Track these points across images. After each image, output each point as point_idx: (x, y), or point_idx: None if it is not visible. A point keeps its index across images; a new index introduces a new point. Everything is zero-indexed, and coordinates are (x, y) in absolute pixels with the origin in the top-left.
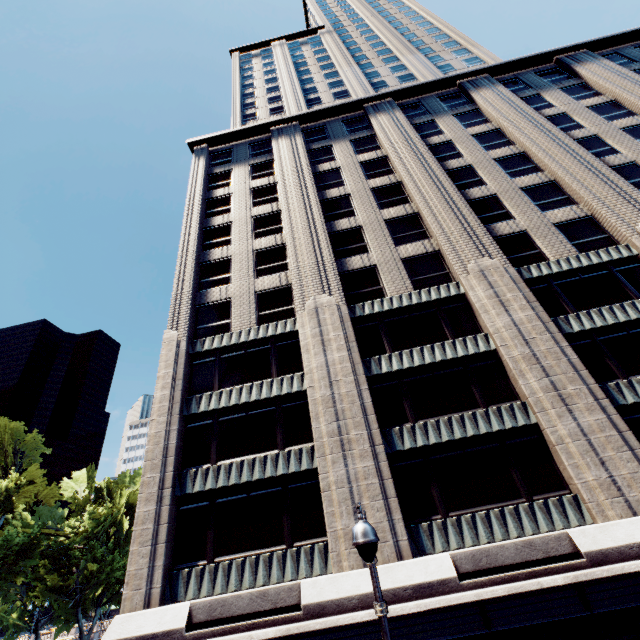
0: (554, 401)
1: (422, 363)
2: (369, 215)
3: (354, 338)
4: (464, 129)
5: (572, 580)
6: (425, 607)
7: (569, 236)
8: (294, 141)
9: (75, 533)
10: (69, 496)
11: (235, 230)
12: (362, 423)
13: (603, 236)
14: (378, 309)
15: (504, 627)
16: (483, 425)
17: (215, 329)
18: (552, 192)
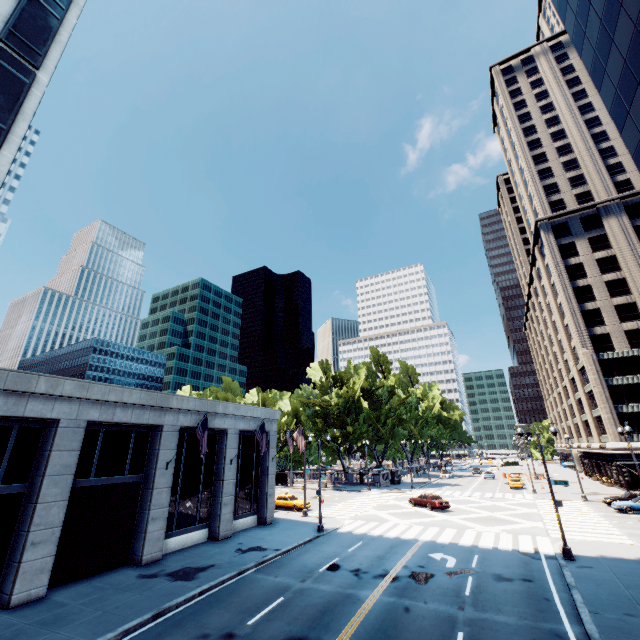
0: None
1: None
2: None
3: None
4: None
5: None
6: None
7: None
8: (621, 221)
9: None
10: None
11: (595, 291)
12: None
13: None
14: None
15: None
16: None
17: (604, 348)
18: None
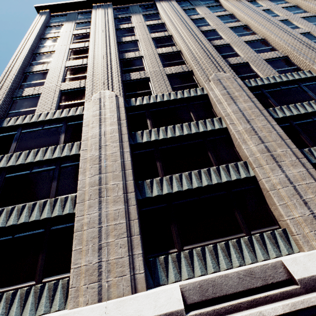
0: (268, 159)
1: (173, 135)
2: (148, 51)
3: (125, 118)
4: (212, 13)
5: (291, 308)
6: None
7: (274, 66)
8: (106, 11)
9: None
10: None
11: (55, 55)
12: (120, 176)
13: (294, 67)
14: (146, 102)
15: None
16: (215, 177)
17: (23, 113)
18: (263, 45)
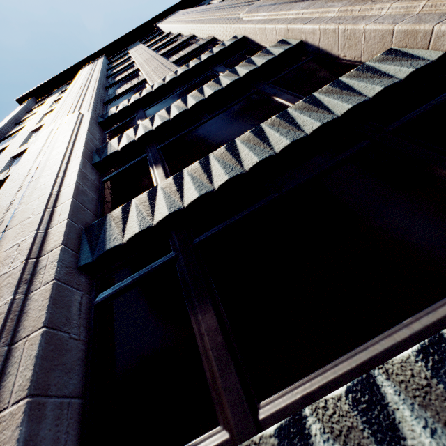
0: None
1: (183, 109)
2: (146, 60)
3: (86, 129)
4: None
5: None
6: None
7: None
8: (96, 62)
9: None
10: None
11: (24, 128)
12: (34, 221)
13: None
14: (134, 99)
15: None
16: (309, 118)
17: None
18: None
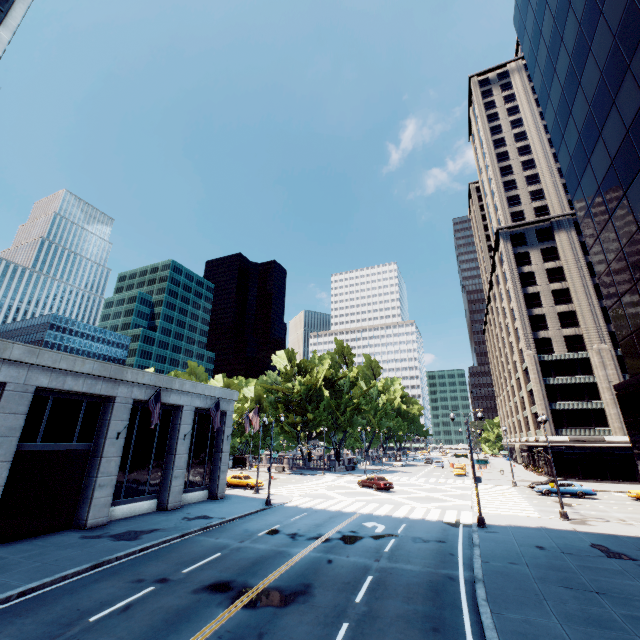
0: None
1: None
2: None
3: (618, 366)
4: None
5: None
6: None
7: None
8: (570, 235)
9: None
10: None
11: (542, 298)
12: None
13: None
14: None
15: None
16: None
17: (545, 351)
18: None
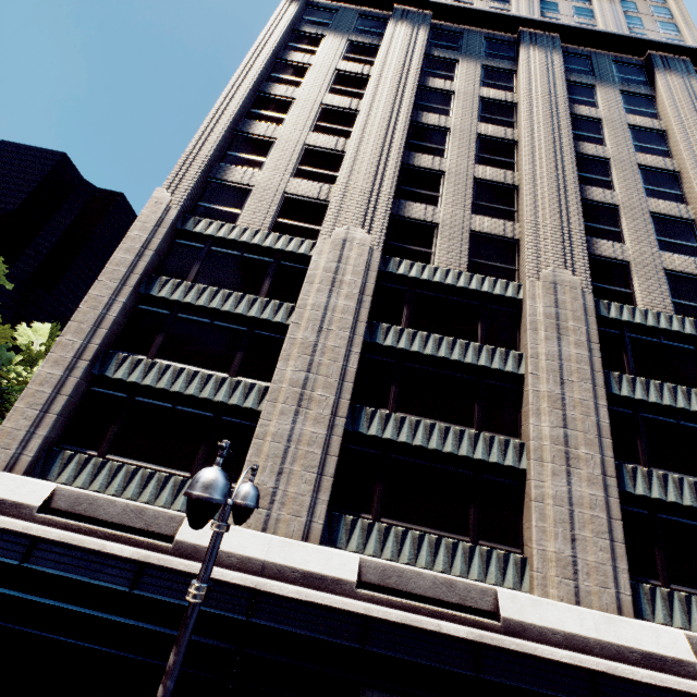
0: (557, 456)
1: (434, 354)
2: (460, 164)
3: (371, 293)
4: (624, 113)
5: (475, 638)
6: (306, 597)
7: (674, 291)
8: (416, 34)
9: (18, 381)
10: (24, 344)
11: (294, 110)
12: (334, 386)
13: None
14: (415, 274)
15: (380, 650)
16: (466, 447)
17: (219, 214)
18: (684, 233)
